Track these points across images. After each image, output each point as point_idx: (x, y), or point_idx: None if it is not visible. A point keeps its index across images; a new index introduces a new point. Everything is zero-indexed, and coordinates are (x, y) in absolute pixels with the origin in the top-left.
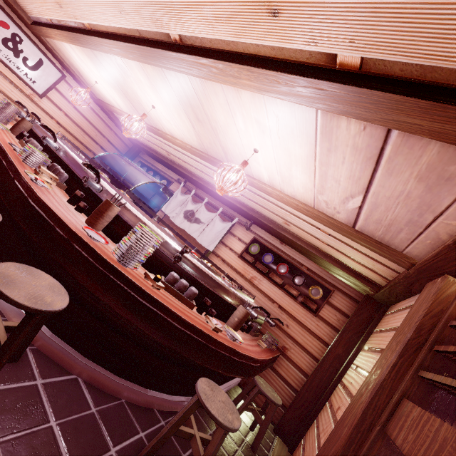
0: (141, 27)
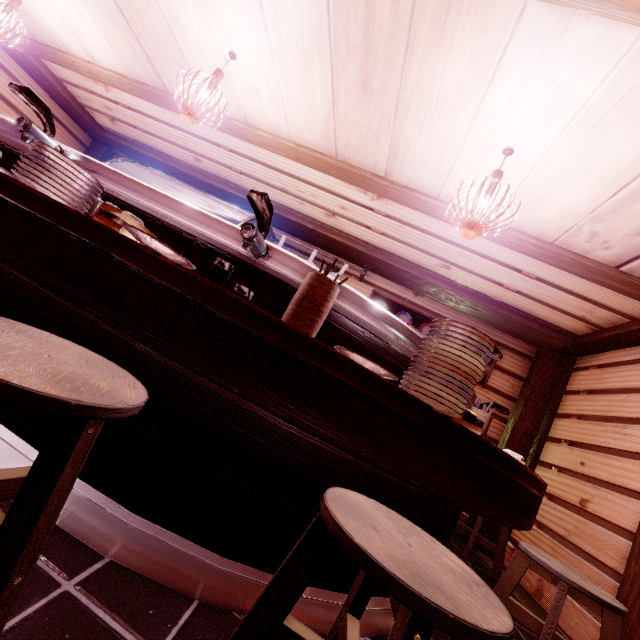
0: None
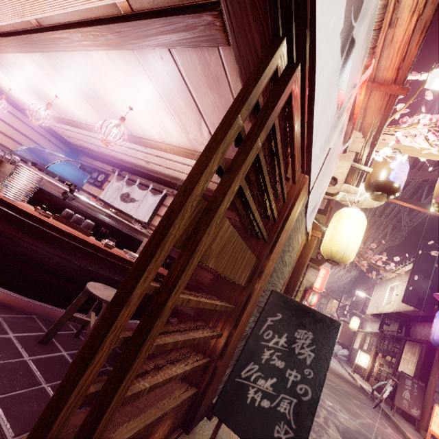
0: (11, 20)
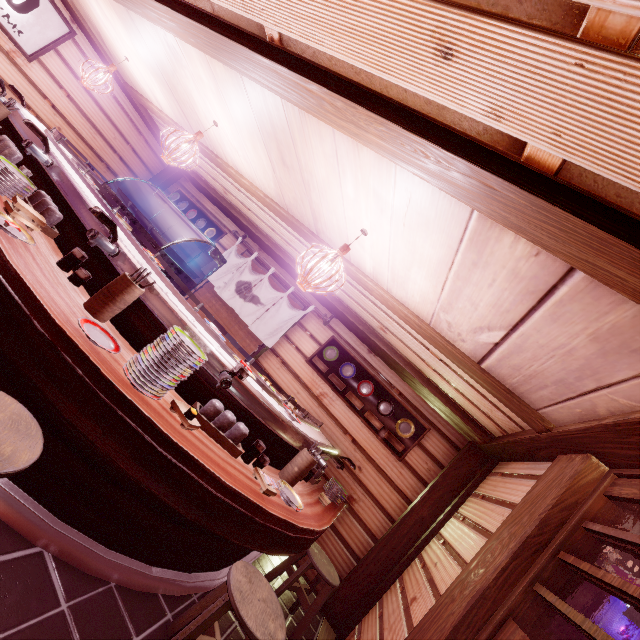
0: (218, 0)
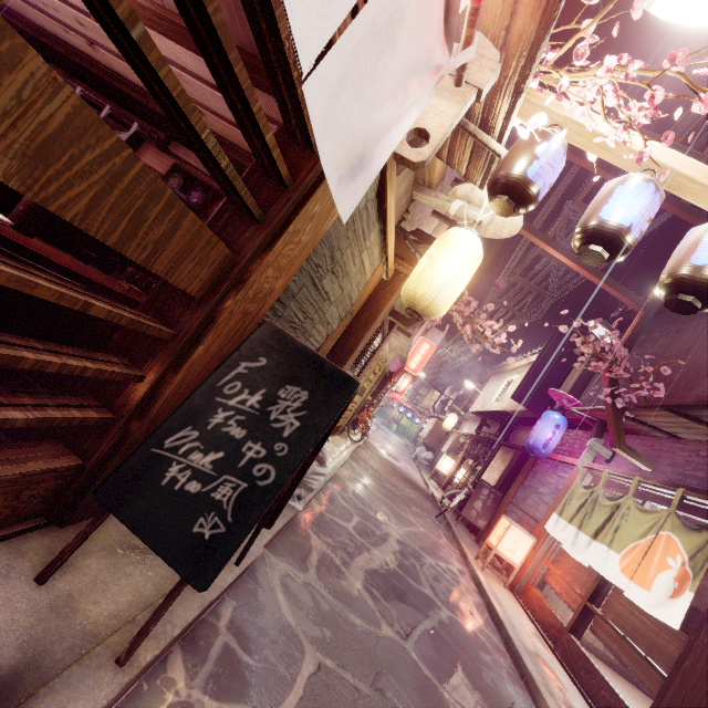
0: None
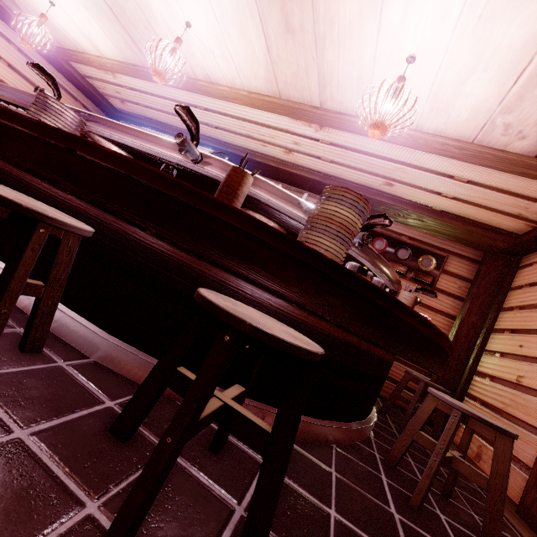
0: None
